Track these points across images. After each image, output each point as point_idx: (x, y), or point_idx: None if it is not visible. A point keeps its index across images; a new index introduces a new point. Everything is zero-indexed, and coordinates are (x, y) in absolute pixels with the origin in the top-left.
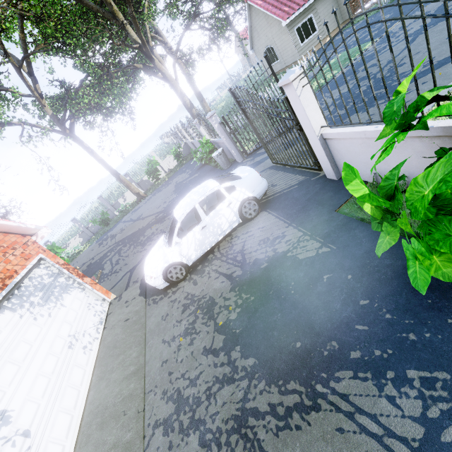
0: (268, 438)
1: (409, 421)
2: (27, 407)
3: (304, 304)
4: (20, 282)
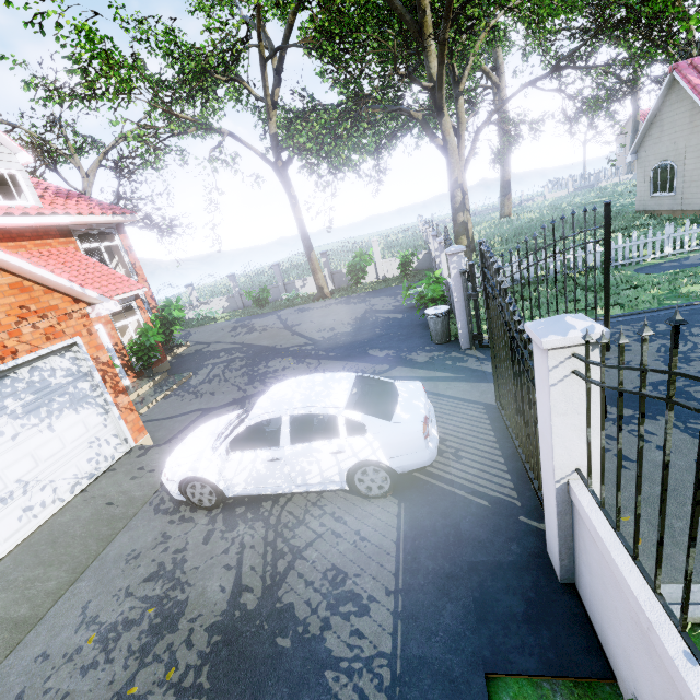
0: None
1: None
2: None
3: None
4: (12, 370)
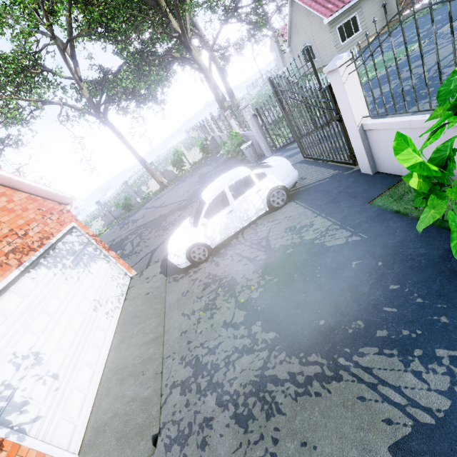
0: (286, 401)
1: (435, 394)
2: (56, 354)
3: (329, 287)
4: (55, 245)
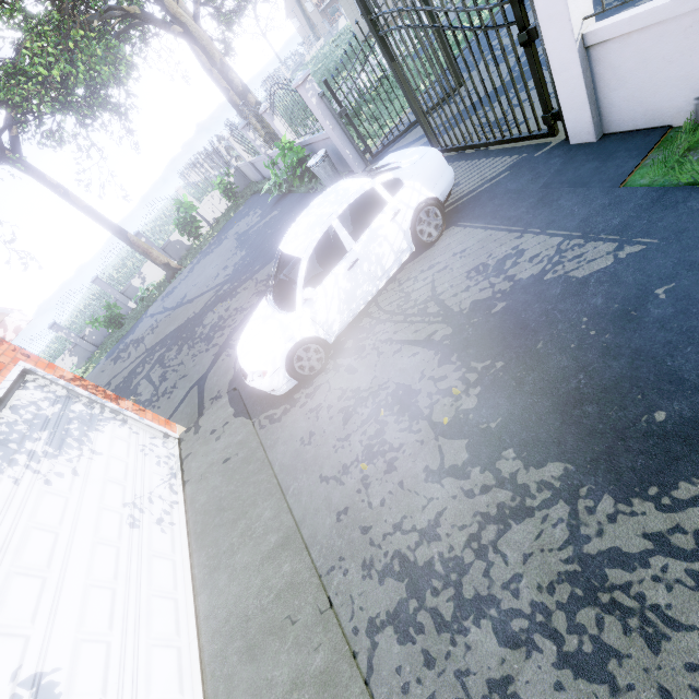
0: (678, 599)
1: None
2: (84, 656)
3: (633, 347)
4: None
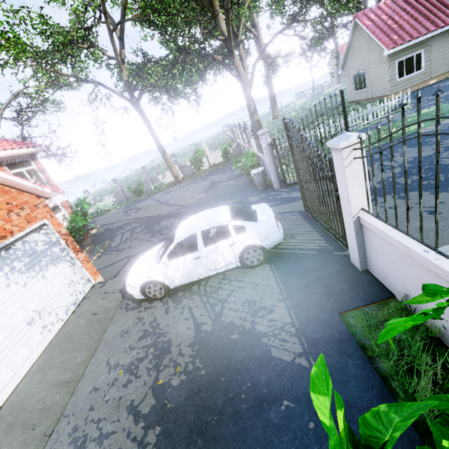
0: None
1: None
2: None
3: (245, 425)
4: (12, 244)
